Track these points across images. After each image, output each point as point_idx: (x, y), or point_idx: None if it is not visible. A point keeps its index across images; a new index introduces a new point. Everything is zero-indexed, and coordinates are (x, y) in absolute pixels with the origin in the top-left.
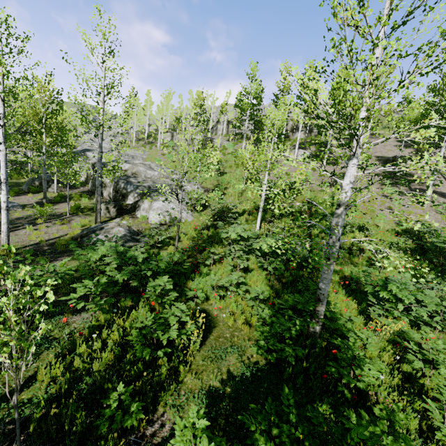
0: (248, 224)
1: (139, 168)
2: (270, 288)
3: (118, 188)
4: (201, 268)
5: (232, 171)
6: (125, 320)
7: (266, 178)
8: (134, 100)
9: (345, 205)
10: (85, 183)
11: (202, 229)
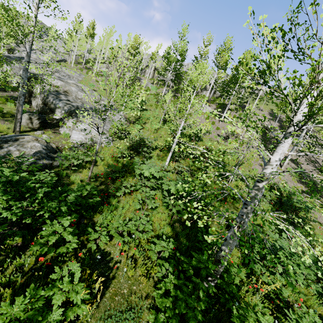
0: (158, 159)
1: (71, 87)
2: (171, 229)
3: (46, 101)
4: (111, 199)
5: (152, 110)
6: (6, 268)
7: (182, 125)
8: (79, 26)
9: (268, 180)
10: (16, 89)
11: (119, 157)
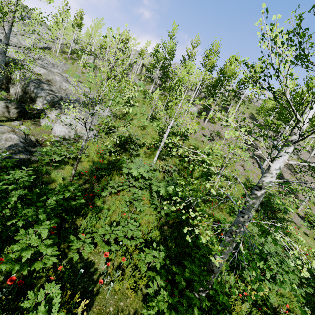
0: (145, 157)
1: (54, 77)
2: (159, 233)
3: (27, 89)
4: (96, 200)
5: (139, 106)
6: None
7: (171, 124)
8: (66, 14)
9: (266, 189)
10: None
11: (104, 153)
